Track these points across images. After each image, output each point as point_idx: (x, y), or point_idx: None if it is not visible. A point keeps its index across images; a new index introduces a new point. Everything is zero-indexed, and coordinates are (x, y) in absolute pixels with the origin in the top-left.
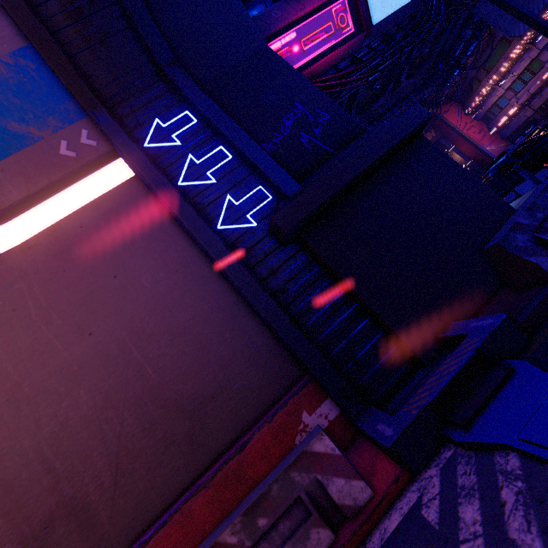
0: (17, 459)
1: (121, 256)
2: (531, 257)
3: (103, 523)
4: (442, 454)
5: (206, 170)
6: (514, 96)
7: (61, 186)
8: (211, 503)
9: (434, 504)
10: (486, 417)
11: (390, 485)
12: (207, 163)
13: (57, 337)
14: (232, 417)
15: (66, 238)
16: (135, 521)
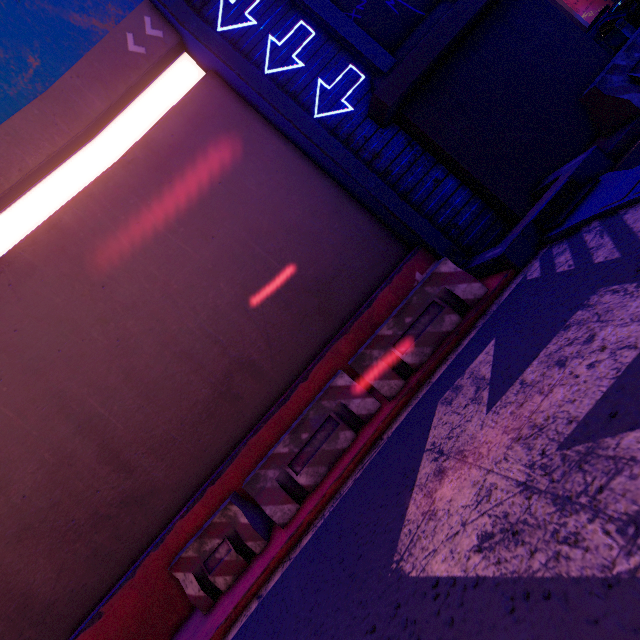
0: (188, 336)
1: (219, 162)
2: (624, 95)
3: (268, 372)
4: (539, 253)
5: (291, 53)
6: None
7: (135, 92)
8: (353, 343)
9: (536, 271)
10: (576, 213)
11: (500, 280)
12: (290, 44)
13: (185, 243)
14: (352, 291)
15: (160, 149)
16: (292, 369)
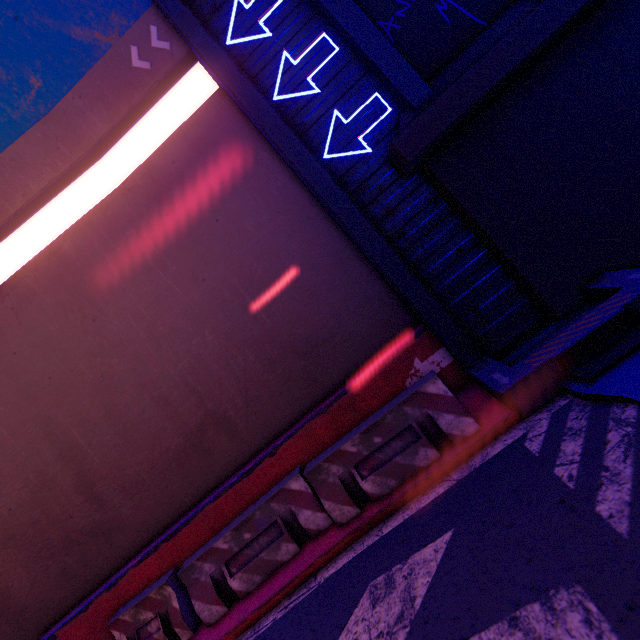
0: (168, 382)
1: (219, 196)
2: None
3: (242, 431)
4: (556, 402)
5: (306, 75)
6: None
7: (141, 111)
8: (329, 425)
9: (538, 439)
10: (615, 373)
11: (497, 423)
12: (307, 62)
13: (175, 283)
14: (343, 360)
15: (161, 177)
16: (266, 432)
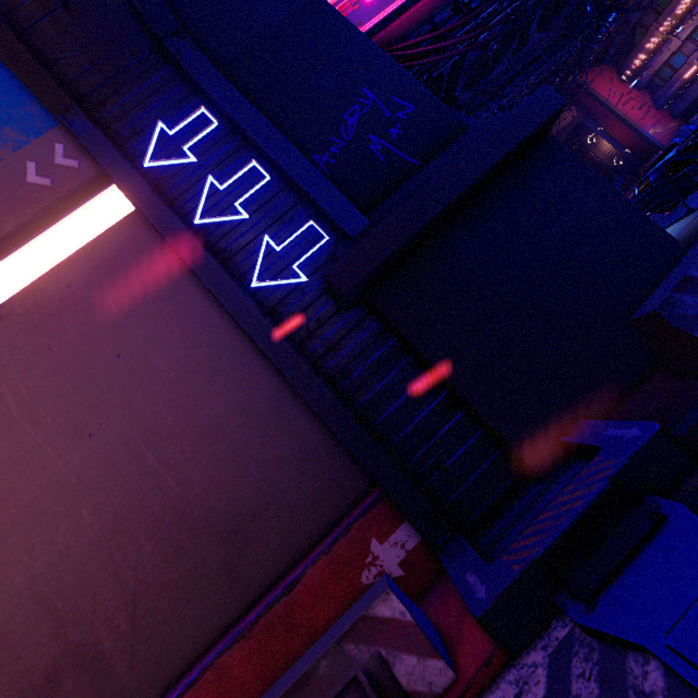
0: (8, 599)
1: (124, 326)
2: None
3: (120, 675)
4: (553, 630)
5: (234, 200)
6: (695, 50)
7: (36, 228)
8: (253, 657)
9: None
10: (619, 591)
11: (478, 668)
12: (235, 188)
13: (48, 441)
14: (281, 541)
15: (49, 303)
16: (161, 672)
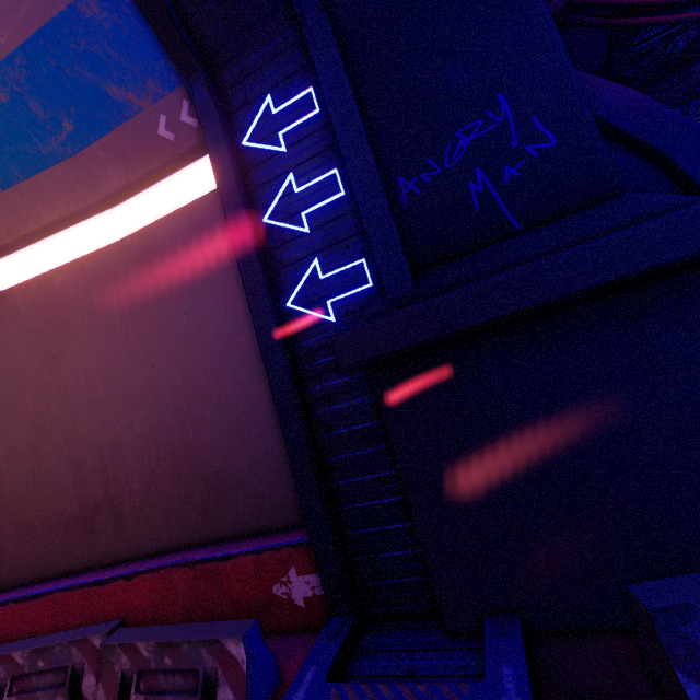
0: (87, 448)
1: (196, 289)
2: (694, 682)
3: (128, 530)
4: None
5: (303, 208)
6: None
7: (162, 174)
8: (188, 582)
9: None
10: None
11: None
12: (308, 194)
13: (130, 356)
14: (243, 515)
15: (154, 247)
16: (149, 544)
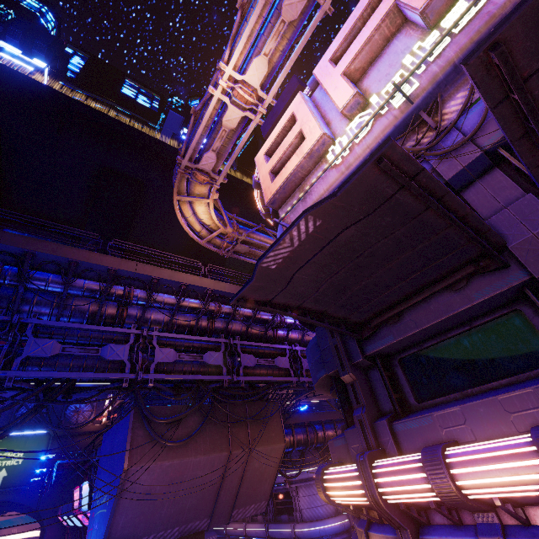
0: None
1: None
2: None
3: None
4: None
5: None
6: None
7: None
8: None
9: None
10: None
11: None
12: None
13: None
14: None
15: None
16: None
